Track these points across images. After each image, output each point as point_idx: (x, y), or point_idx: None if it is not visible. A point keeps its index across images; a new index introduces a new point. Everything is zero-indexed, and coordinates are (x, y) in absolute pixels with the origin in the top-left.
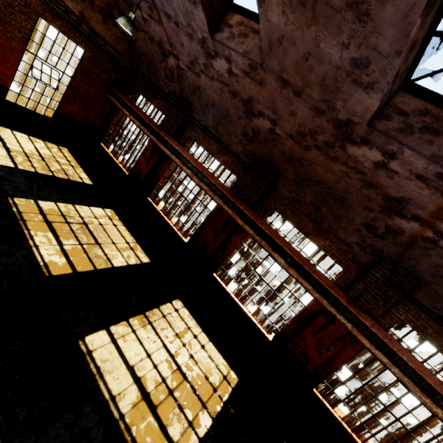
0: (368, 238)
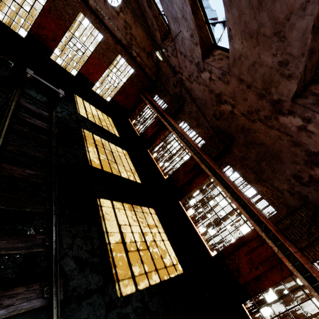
0: (296, 186)
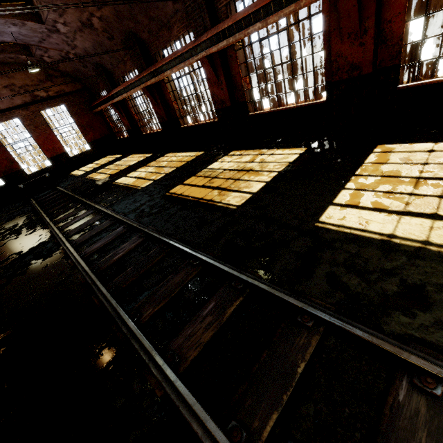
0: None
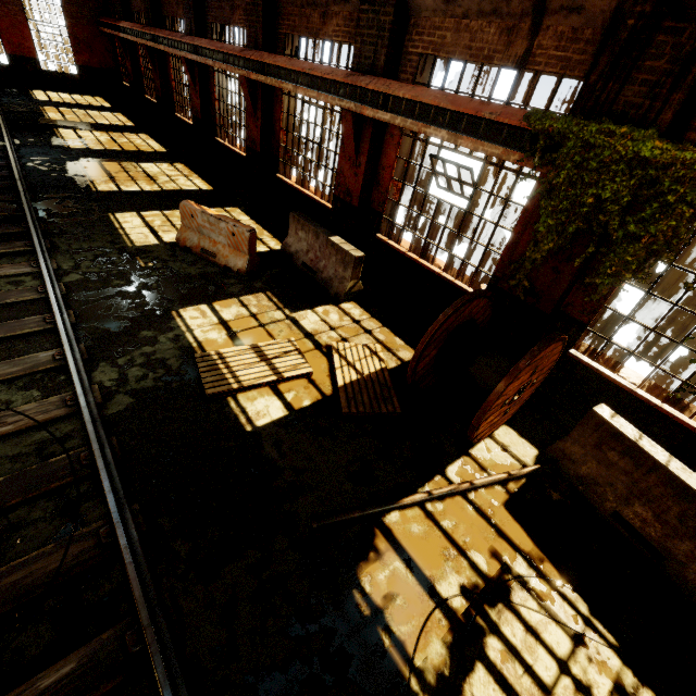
0: None
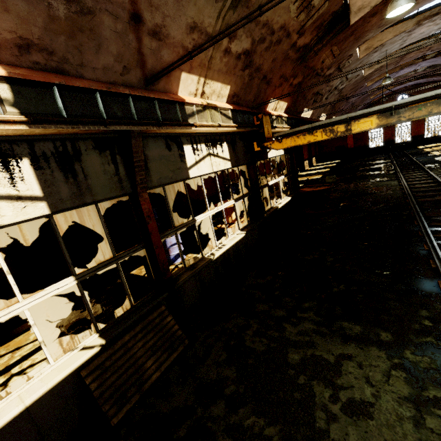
0: None
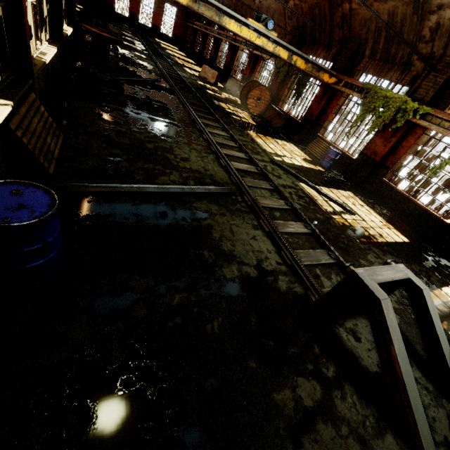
0: None
